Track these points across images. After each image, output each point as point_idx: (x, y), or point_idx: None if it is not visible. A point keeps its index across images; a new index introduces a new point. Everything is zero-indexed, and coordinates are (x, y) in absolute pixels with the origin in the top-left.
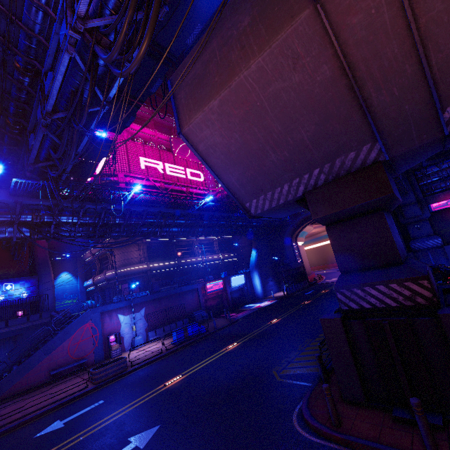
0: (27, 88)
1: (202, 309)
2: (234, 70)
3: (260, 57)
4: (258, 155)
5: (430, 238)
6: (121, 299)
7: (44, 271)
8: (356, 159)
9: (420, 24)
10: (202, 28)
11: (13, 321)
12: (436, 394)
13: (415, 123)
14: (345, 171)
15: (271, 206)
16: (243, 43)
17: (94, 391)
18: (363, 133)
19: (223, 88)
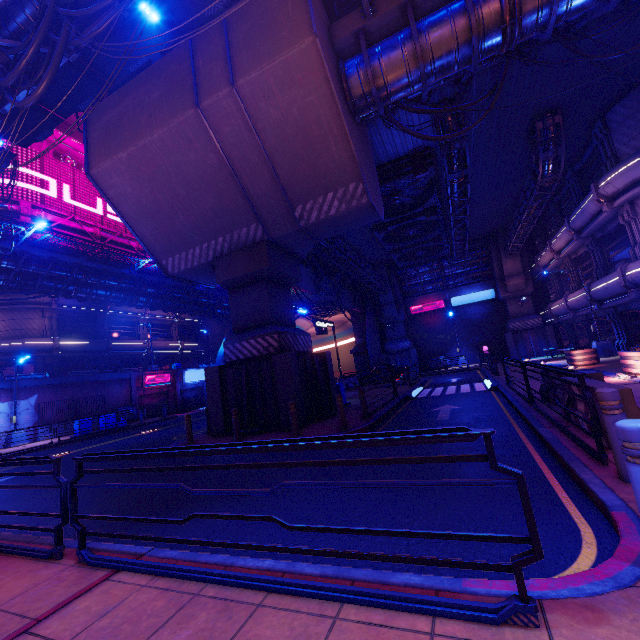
0: None
1: (134, 406)
2: (142, 132)
3: (161, 130)
4: (169, 213)
5: (402, 341)
6: None
7: None
8: (249, 235)
9: (266, 147)
10: (128, 76)
11: None
12: (266, 415)
13: (280, 215)
14: (243, 243)
15: (187, 267)
16: (151, 112)
17: None
18: (249, 214)
19: (131, 145)
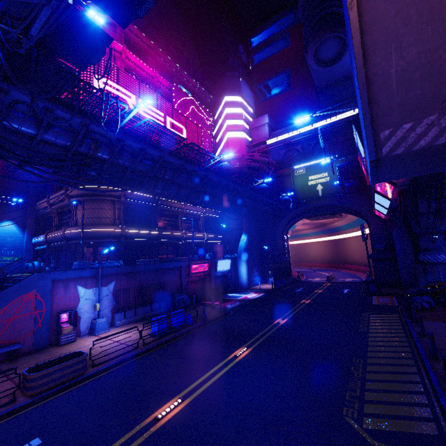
0: None
1: (183, 292)
2: None
3: None
4: None
5: (442, 253)
6: (85, 266)
7: None
8: None
9: None
10: None
11: None
12: None
13: None
14: None
15: (434, 141)
16: None
17: (25, 411)
18: None
19: None
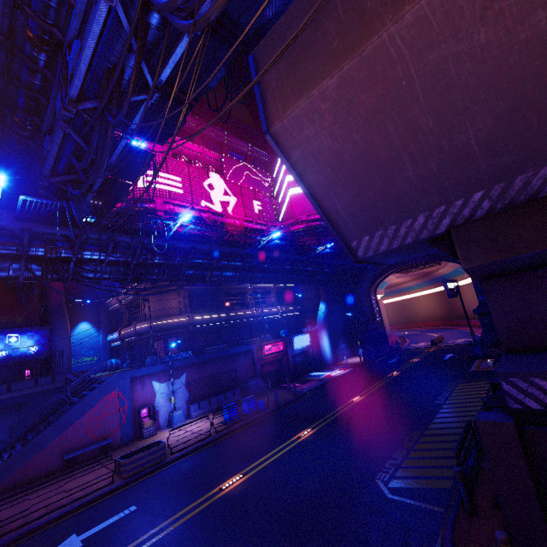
0: (43, 71)
1: (258, 377)
2: (370, 26)
3: None
4: (386, 167)
5: None
6: (157, 362)
7: (59, 320)
8: None
9: None
10: None
11: (18, 385)
12: None
13: None
14: (528, 195)
15: (390, 246)
16: None
17: (122, 490)
18: None
19: (347, 58)
